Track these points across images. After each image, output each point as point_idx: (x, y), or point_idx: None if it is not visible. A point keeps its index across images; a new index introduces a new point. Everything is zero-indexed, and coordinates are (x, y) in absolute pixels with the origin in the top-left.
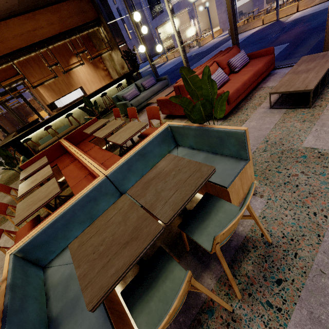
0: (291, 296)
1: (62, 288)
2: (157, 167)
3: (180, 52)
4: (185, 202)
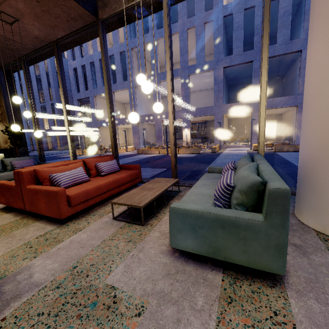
0: None
1: None
2: None
3: (69, 146)
4: None
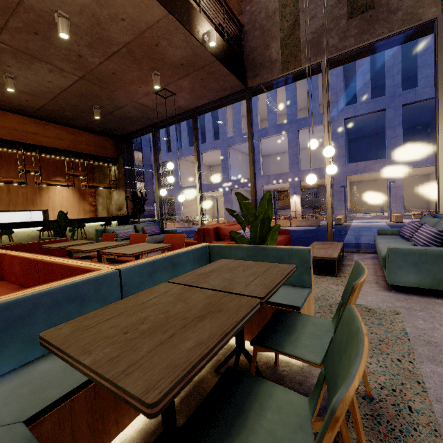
0: None
1: None
2: (212, 265)
3: (198, 212)
4: (278, 283)
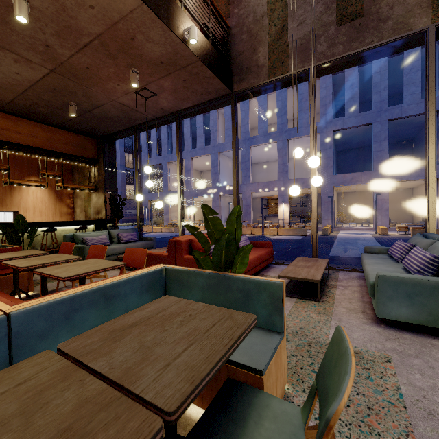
0: None
1: None
2: (144, 310)
3: (179, 219)
4: (215, 364)
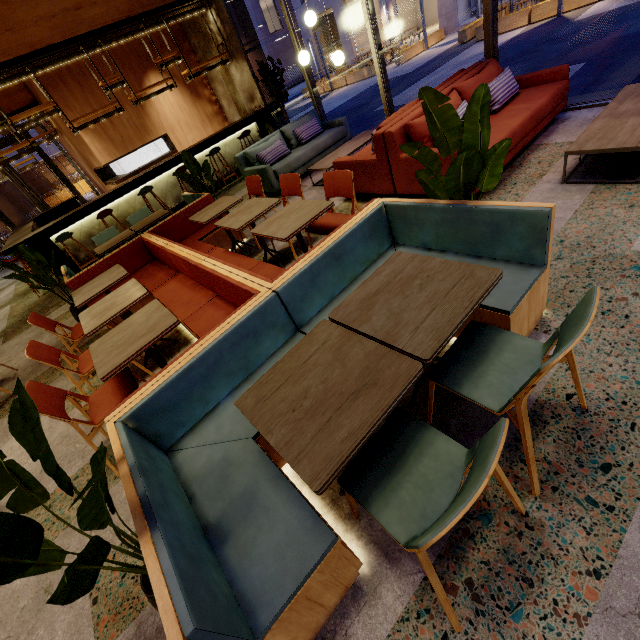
0: (629, 488)
1: (216, 480)
2: (380, 275)
3: (376, 70)
4: (456, 326)
